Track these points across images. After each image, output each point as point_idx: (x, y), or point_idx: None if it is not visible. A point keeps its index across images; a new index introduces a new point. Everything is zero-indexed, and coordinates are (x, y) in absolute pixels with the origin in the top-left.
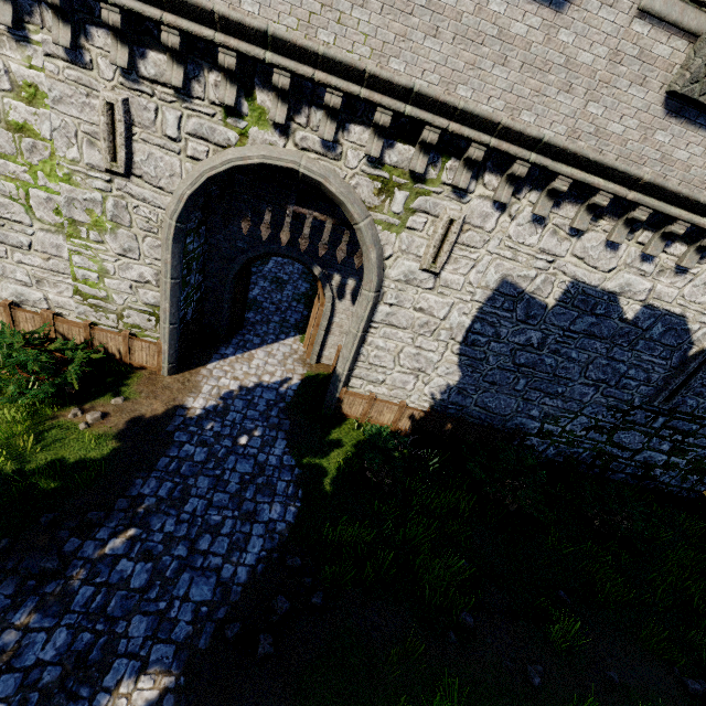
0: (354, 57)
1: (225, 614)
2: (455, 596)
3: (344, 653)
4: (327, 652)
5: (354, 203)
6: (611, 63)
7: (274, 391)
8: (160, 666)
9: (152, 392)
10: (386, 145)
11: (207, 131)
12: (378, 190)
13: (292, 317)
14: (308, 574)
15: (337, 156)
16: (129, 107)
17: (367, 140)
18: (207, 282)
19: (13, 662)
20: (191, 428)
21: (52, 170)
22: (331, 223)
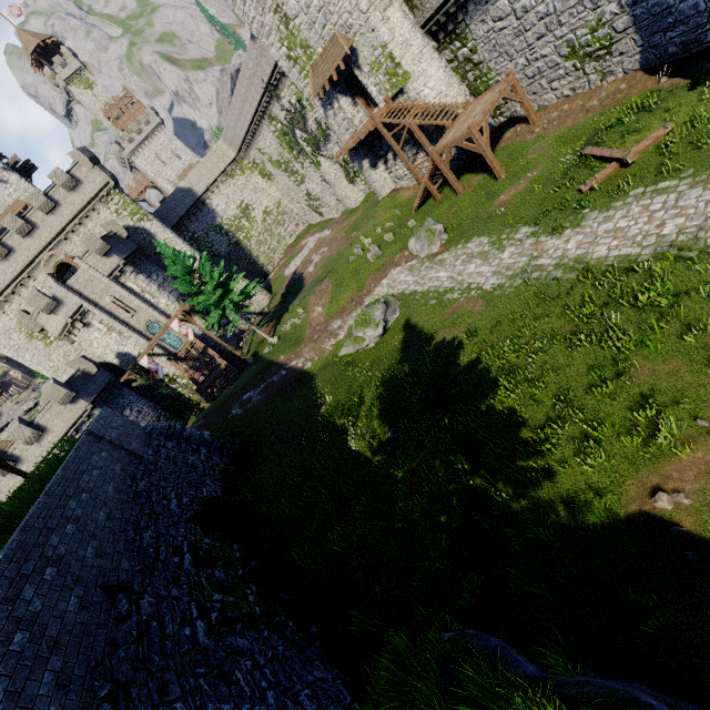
0: None
1: None
2: None
3: None
4: None
5: None
6: None
7: None
8: None
9: None
10: None
11: None
12: None
13: None
14: None
15: None
16: None
17: None
18: None
19: None
20: None
21: None
22: None
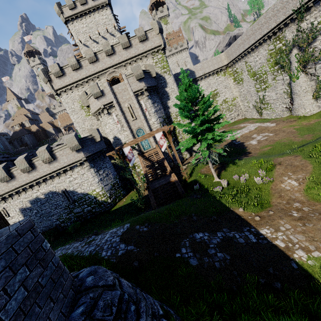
0: None
1: None
2: None
3: None
4: None
5: None
6: None
7: None
8: None
9: None
10: None
11: None
12: None
13: None
14: None
15: None
16: None
17: None
18: None
19: None
20: None
21: None
22: None
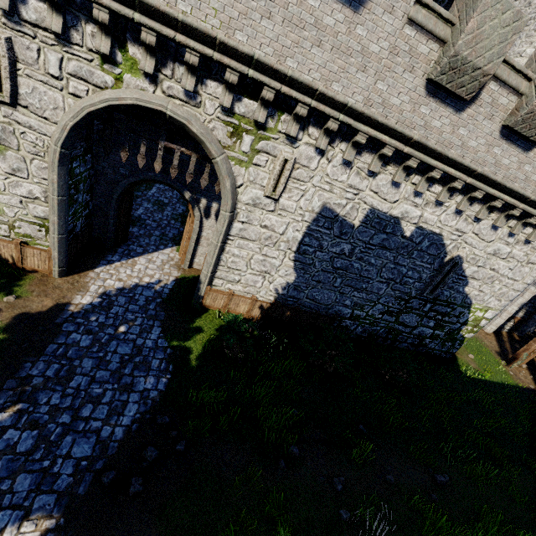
0: (207, 26)
1: (103, 465)
2: (286, 435)
3: (200, 484)
4: (186, 485)
5: (212, 142)
6: (391, 54)
7: (152, 289)
8: (42, 512)
9: (43, 291)
10: (236, 98)
11: (87, 74)
12: (231, 133)
13: (171, 232)
14: (174, 428)
15: (197, 104)
16: (12, 45)
17: (221, 93)
18: (95, 201)
19: None
20: (78, 320)
21: None
22: (195, 157)
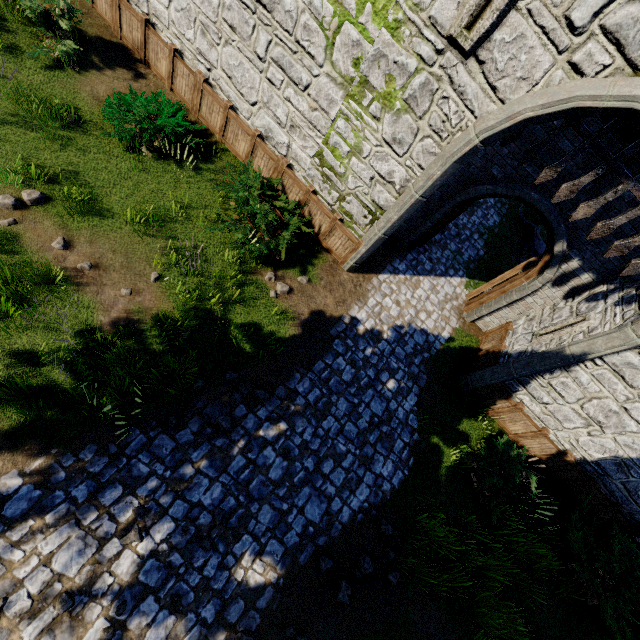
0: None
1: (324, 544)
2: None
3: None
4: (386, 633)
5: None
6: None
7: (424, 335)
8: (270, 559)
9: (330, 283)
10: None
11: (636, 35)
12: None
13: (468, 251)
14: (392, 547)
15: None
16: None
17: None
18: None
19: (186, 492)
20: (348, 341)
21: (384, 7)
22: None
